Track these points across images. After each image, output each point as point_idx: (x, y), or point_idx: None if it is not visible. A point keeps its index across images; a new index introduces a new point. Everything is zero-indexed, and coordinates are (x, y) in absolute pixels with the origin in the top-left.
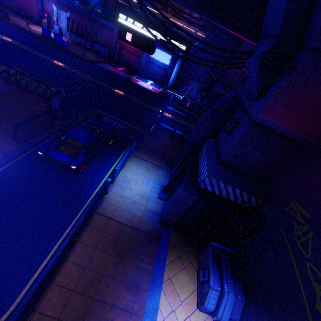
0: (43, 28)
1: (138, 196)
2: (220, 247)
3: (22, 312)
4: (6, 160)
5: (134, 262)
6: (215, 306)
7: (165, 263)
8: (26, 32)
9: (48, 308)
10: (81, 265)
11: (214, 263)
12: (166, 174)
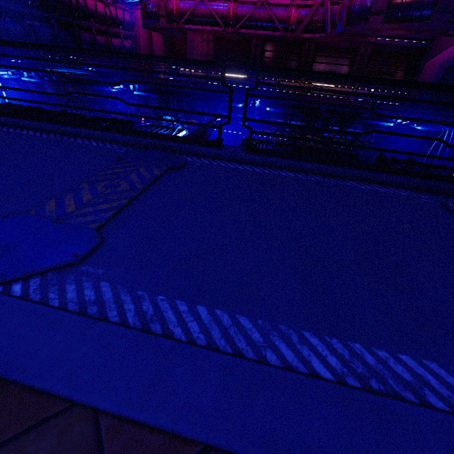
0: None
1: None
2: None
3: None
4: None
5: None
6: None
7: None
8: None
9: None
10: None
11: None
12: None
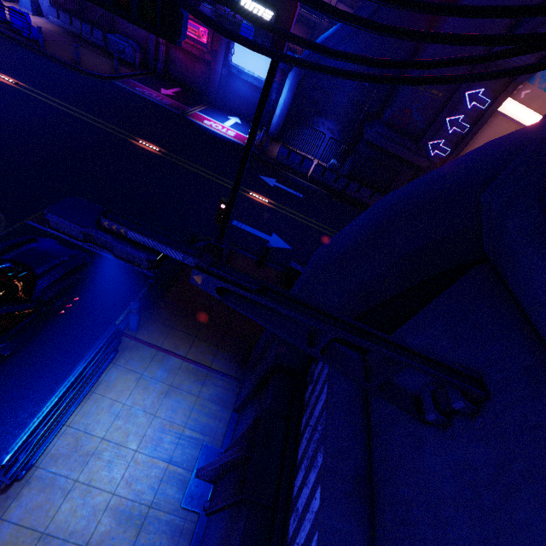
0: None
1: (107, 519)
2: None
3: None
4: None
5: None
6: None
7: None
8: None
9: None
10: None
11: None
12: (227, 395)
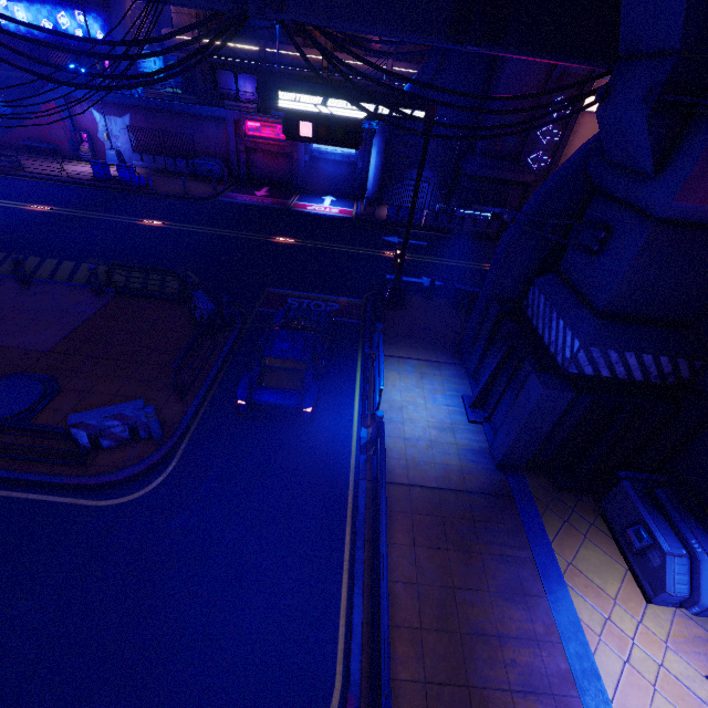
0: (94, 164)
1: (432, 431)
2: (644, 477)
3: (362, 685)
4: (180, 434)
5: (493, 551)
6: (688, 587)
7: (548, 537)
8: (64, 183)
9: (398, 668)
10: (408, 582)
11: (649, 508)
12: (459, 373)
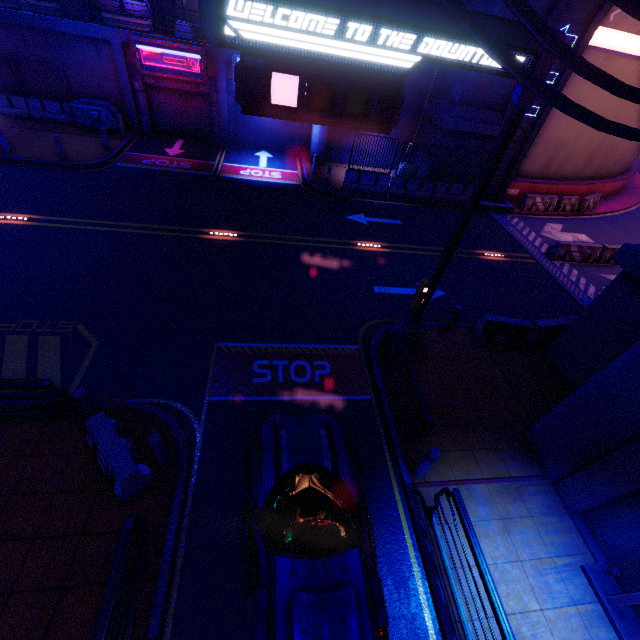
0: None
1: None
2: None
3: None
4: None
5: None
6: None
7: None
8: None
9: None
10: None
11: None
12: (550, 500)
